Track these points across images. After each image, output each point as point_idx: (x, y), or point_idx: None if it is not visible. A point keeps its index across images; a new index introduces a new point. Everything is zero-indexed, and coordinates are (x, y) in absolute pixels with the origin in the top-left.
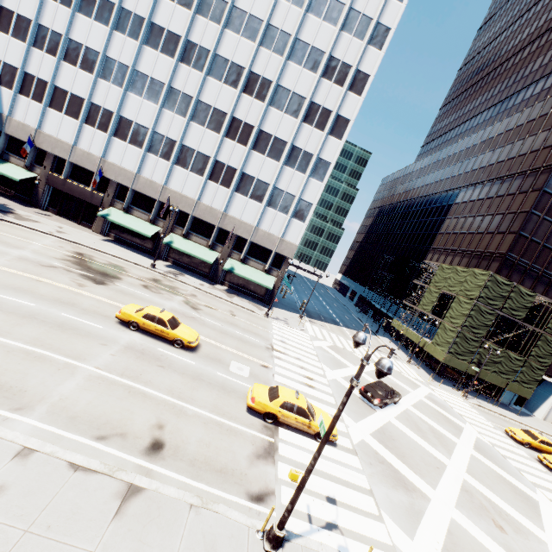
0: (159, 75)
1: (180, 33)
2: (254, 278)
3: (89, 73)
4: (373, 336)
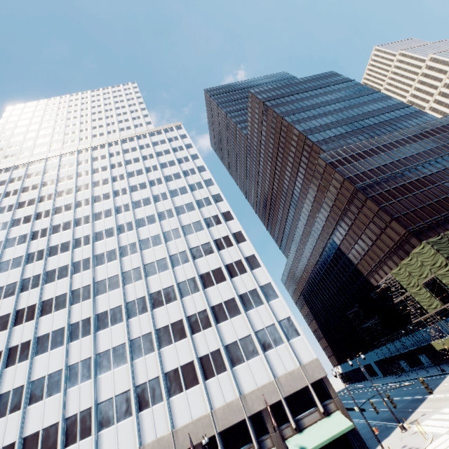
0: (117, 341)
1: (119, 303)
2: (327, 434)
3: (56, 394)
4: None
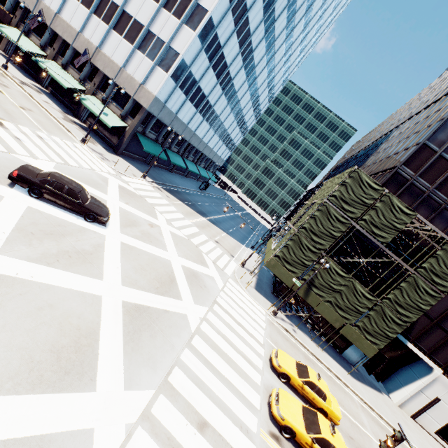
0: None
1: None
2: (99, 113)
3: None
4: (239, 243)
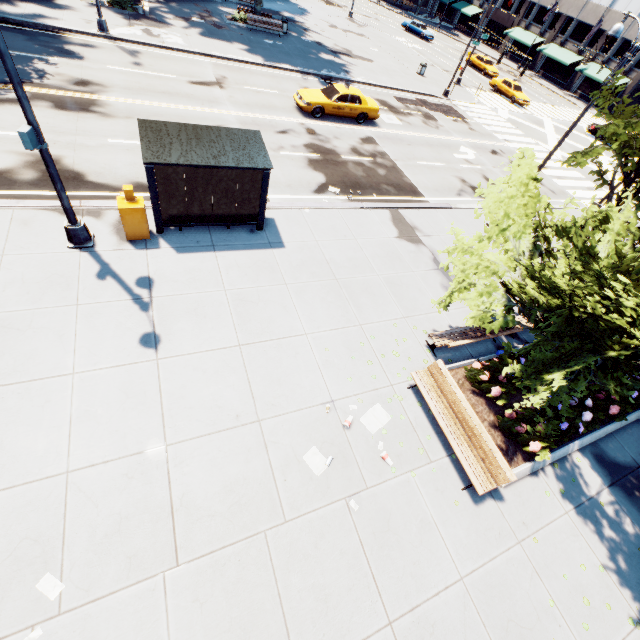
0: None
1: None
2: (600, 78)
3: None
4: None
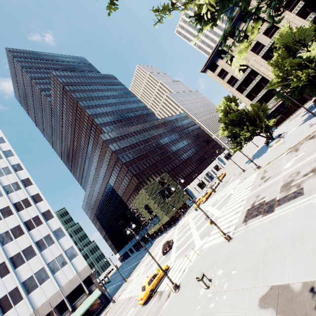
0: None
1: None
2: (88, 304)
3: None
4: (152, 246)
